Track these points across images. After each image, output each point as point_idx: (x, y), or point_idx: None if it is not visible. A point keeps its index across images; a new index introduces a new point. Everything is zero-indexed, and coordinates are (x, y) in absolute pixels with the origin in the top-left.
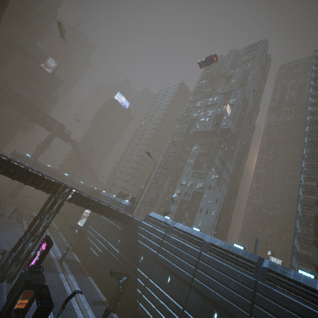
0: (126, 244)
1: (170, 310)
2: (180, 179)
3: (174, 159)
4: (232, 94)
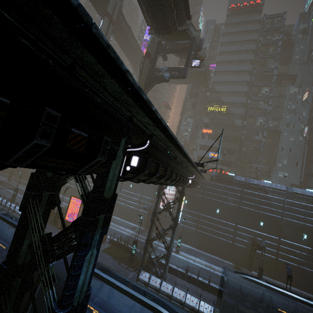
0: None
1: None
2: None
3: None
4: None
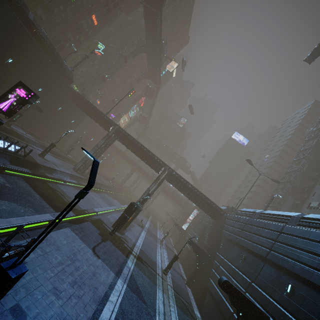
0: (213, 236)
1: (237, 283)
2: (307, 201)
3: (298, 179)
4: None
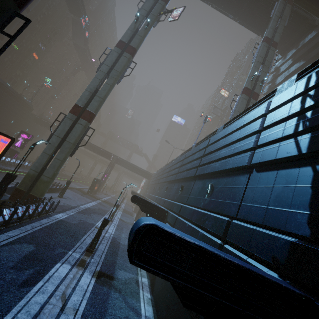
0: (147, 188)
1: (146, 197)
2: None
3: None
4: (234, 80)
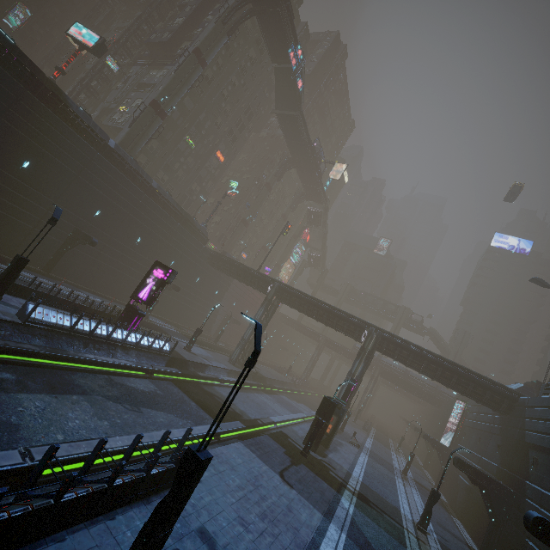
0: (509, 448)
1: None
2: None
3: None
4: None
